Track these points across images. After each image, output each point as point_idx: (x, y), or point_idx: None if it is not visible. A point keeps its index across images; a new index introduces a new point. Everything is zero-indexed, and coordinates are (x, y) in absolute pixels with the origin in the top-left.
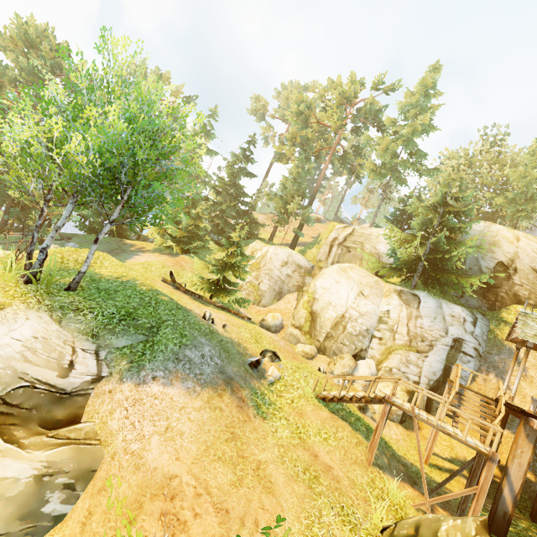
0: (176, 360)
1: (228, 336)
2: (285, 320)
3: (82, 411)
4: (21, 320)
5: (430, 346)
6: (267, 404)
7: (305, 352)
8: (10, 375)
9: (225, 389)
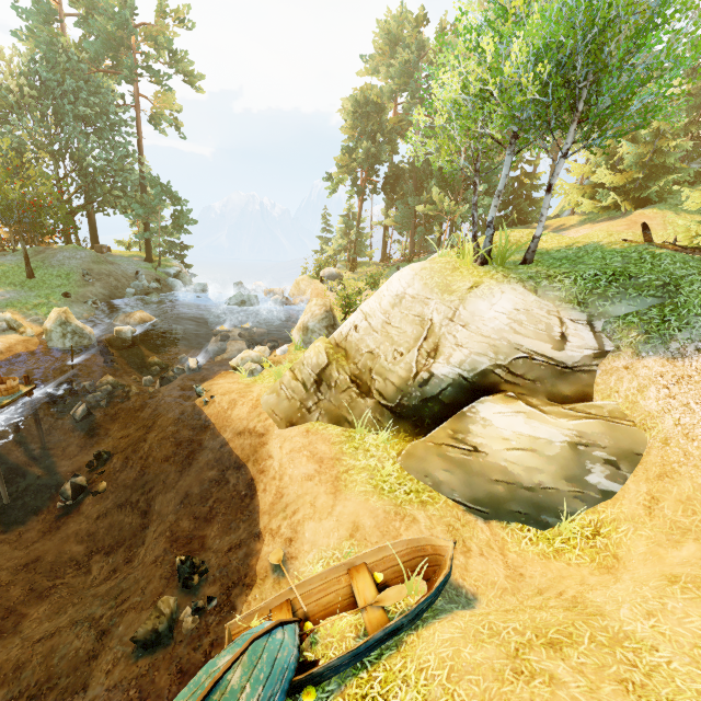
0: None
1: None
2: None
3: (590, 390)
4: (497, 294)
5: None
6: None
7: None
8: (506, 346)
9: None
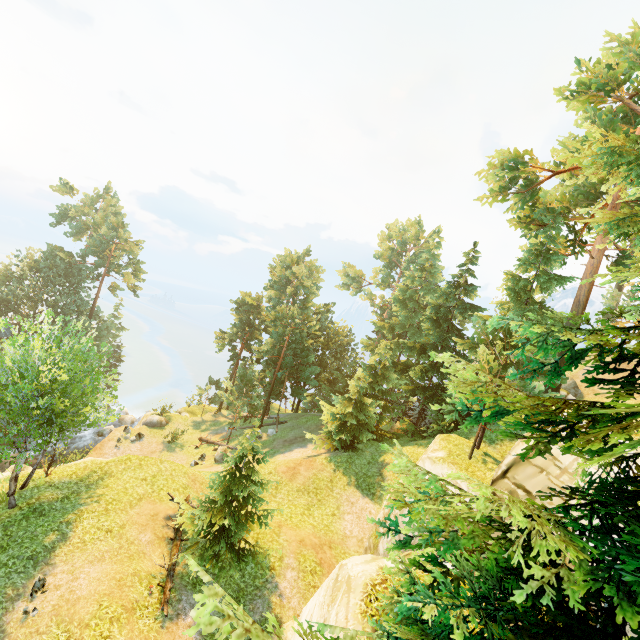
0: None
1: (12, 629)
2: None
3: None
4: None
5: None
6: None
7: None
8: None
9: None
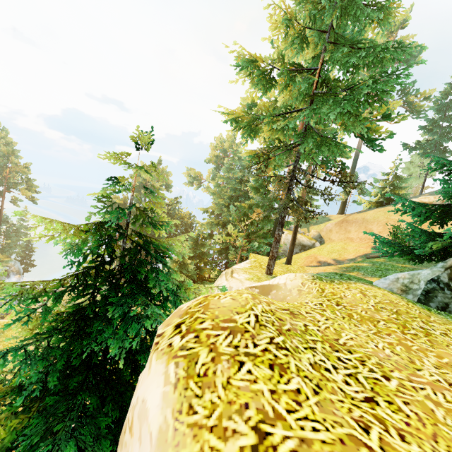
0: None
1: None
2: None
3: None
4: None
5: None
6: None
7: None
8: None
9: None
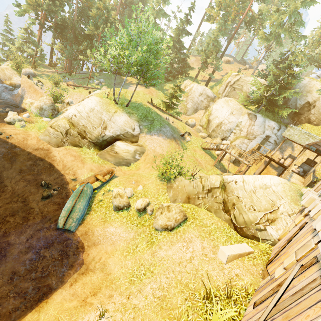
0: (160, 131)
1: (174, 126)
2: (196, 123)
3: (138, 140)
4: (121, 115)
5: (254, 137)
6: (185, 147)
7: (202, 136)
8: (123, 129)
9: (173, 140)
